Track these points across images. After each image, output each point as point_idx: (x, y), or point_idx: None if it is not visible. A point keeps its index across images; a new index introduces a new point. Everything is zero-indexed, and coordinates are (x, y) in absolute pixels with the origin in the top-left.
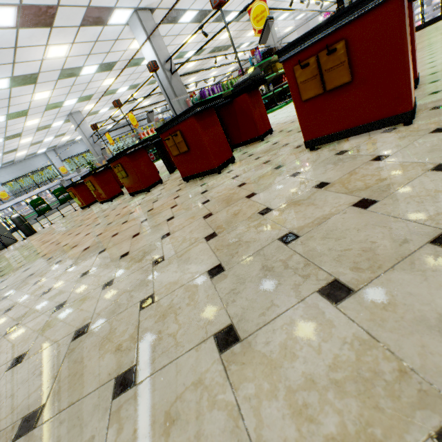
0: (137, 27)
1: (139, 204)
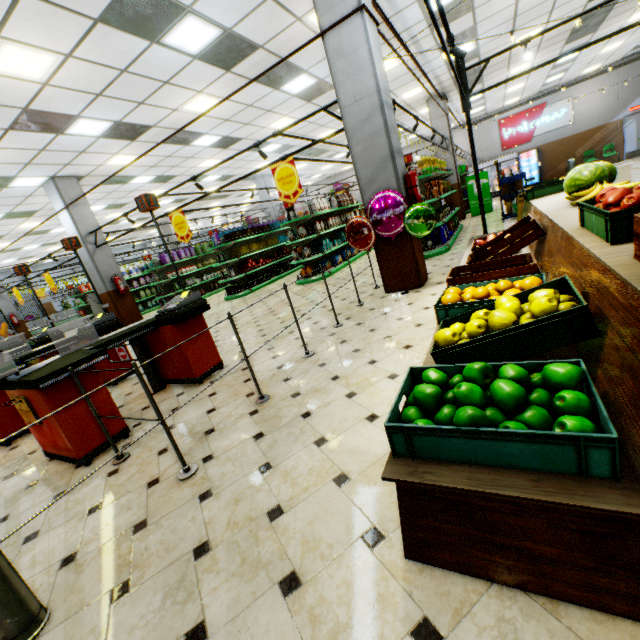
0: (54, 193)
1: None
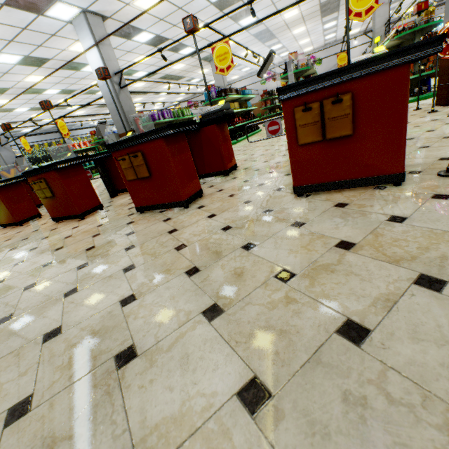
0: (84, 29)
1: (70, 236)
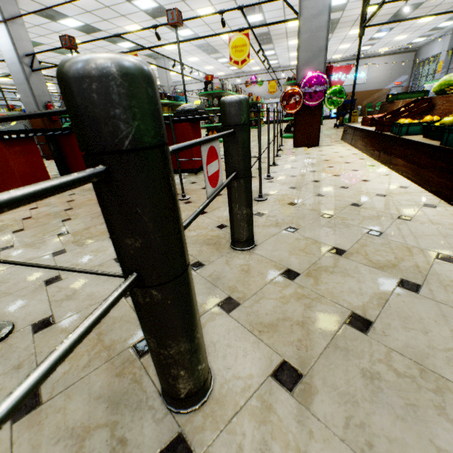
0: None
1: None
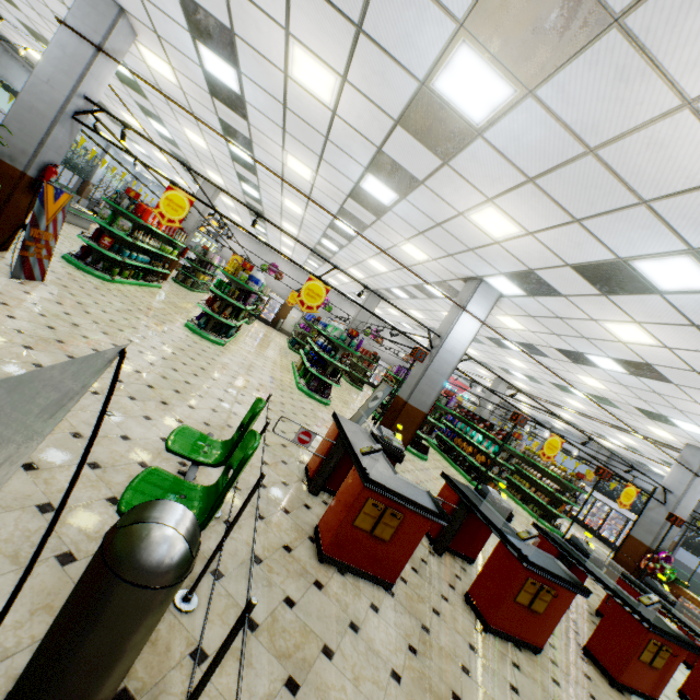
0: (487, 300)
1: None
